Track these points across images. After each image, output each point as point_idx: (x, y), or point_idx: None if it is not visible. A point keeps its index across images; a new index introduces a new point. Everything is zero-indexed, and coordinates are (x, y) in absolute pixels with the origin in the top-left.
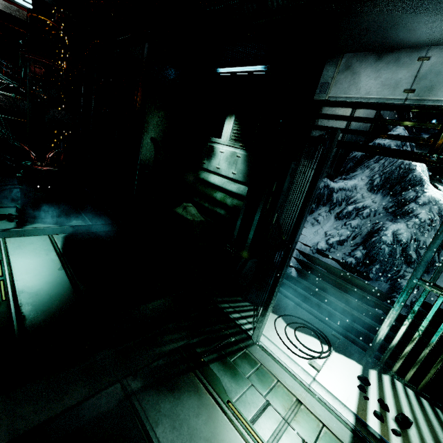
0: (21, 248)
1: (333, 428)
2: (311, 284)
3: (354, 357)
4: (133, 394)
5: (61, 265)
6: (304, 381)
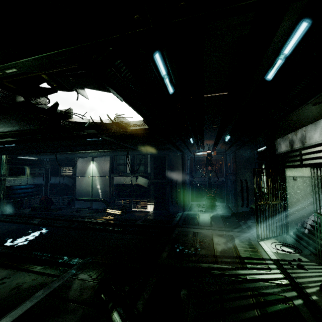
0: (202, 215)
1: (263, 255)
2: (314, 236)
3: (310, 259)
4: (213, 234)
5: (209, 219)
6: (266, 250)
